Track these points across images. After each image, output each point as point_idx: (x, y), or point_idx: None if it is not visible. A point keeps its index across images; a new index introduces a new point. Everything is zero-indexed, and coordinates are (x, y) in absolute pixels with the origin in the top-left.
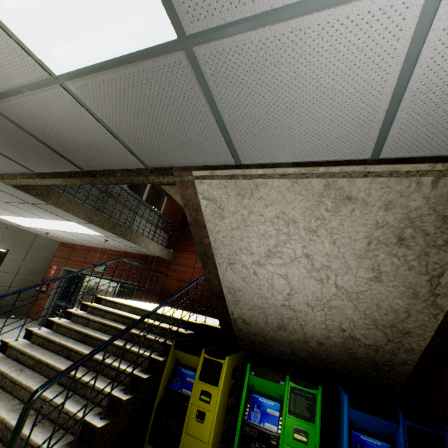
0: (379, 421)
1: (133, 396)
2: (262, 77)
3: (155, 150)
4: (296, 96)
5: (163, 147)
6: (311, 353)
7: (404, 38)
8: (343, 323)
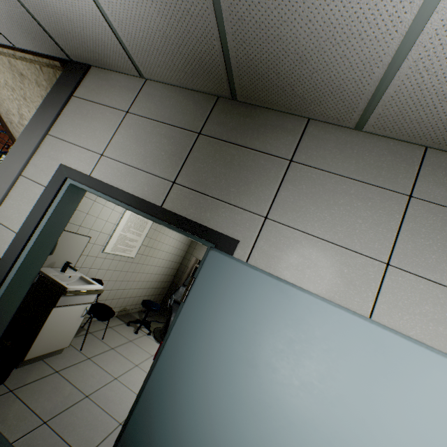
0: None
1: None
2: None
3: None
4: None
5: None
6: None
7: None
8: None
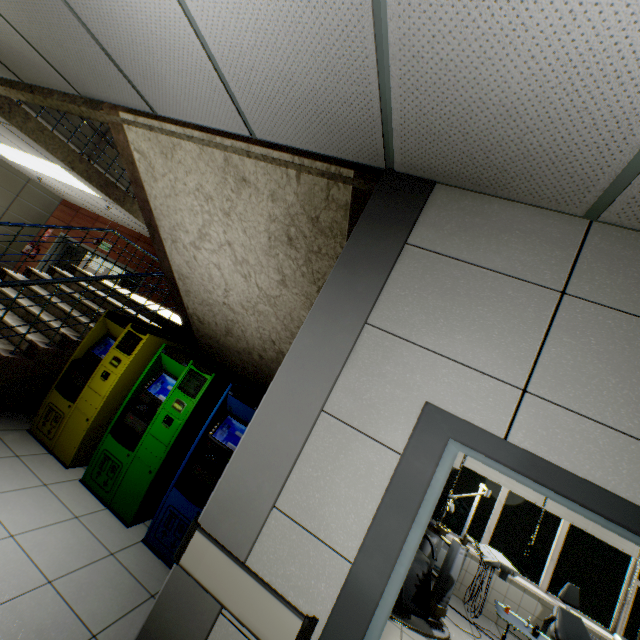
0: (247, 409)
1: (55, 350)
2: (104, 7)
3: (74, 72)
4: (144, 39)
5: (78, 70)
6: (257, 369)
7: (173, 0)
8: (272, 334)
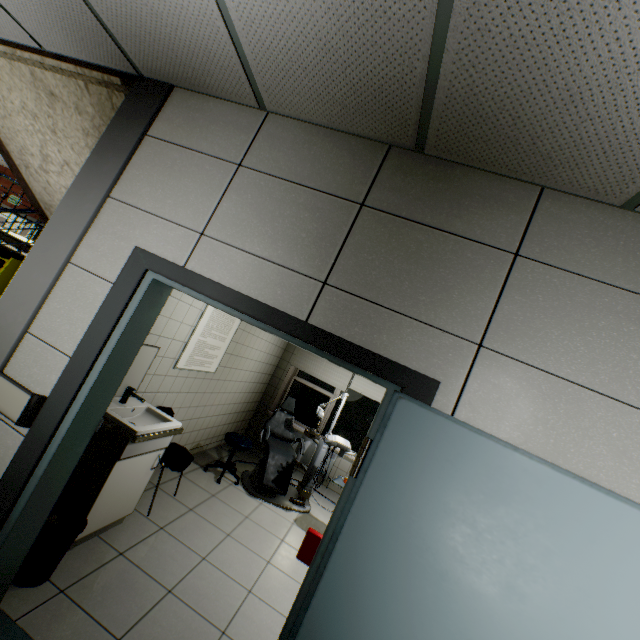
0: None
1: None
2: None
3: None
4: None
5: None
6: None
7: None
8: None
